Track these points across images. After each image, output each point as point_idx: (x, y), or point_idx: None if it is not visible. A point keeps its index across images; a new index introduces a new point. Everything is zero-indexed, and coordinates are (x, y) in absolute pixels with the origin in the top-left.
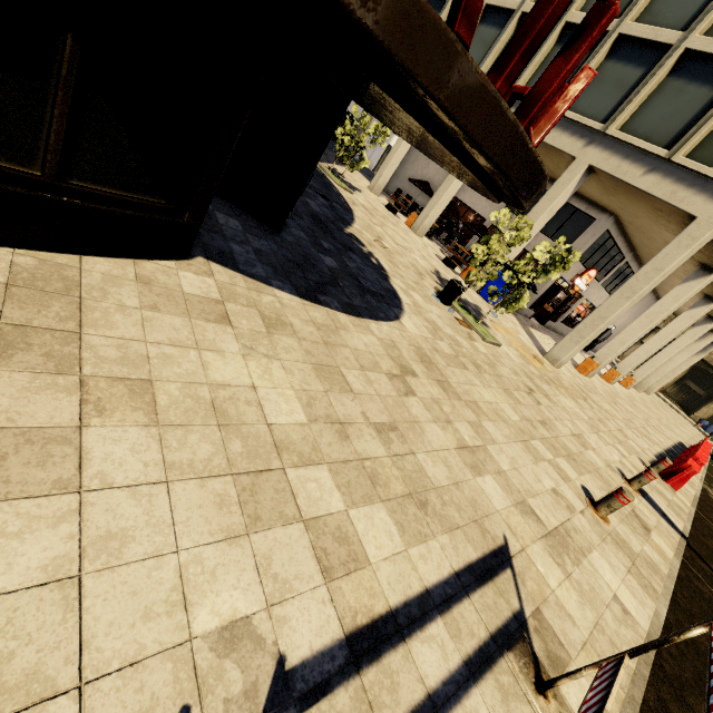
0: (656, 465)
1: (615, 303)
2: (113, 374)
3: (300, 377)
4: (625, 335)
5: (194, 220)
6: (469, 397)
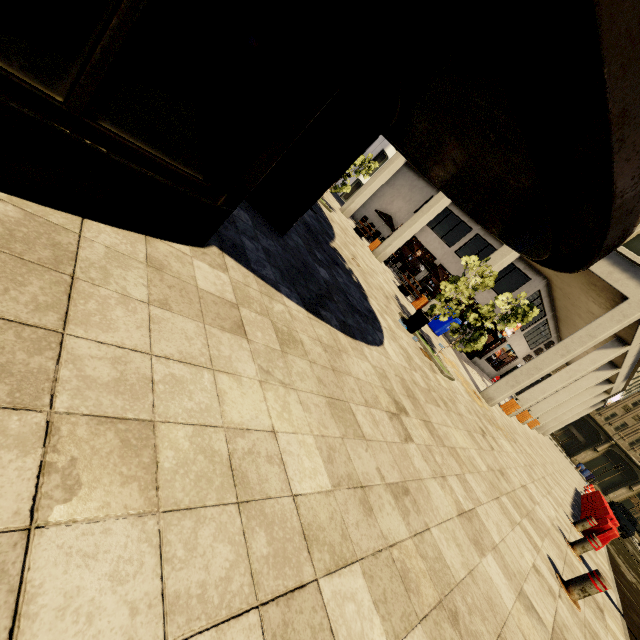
0: (582, 522)
1: (551, 358)
2: (100, 411)
3: (317, 415)
4: (546, 385)
5: (227, 205)
6: (449, 441)
